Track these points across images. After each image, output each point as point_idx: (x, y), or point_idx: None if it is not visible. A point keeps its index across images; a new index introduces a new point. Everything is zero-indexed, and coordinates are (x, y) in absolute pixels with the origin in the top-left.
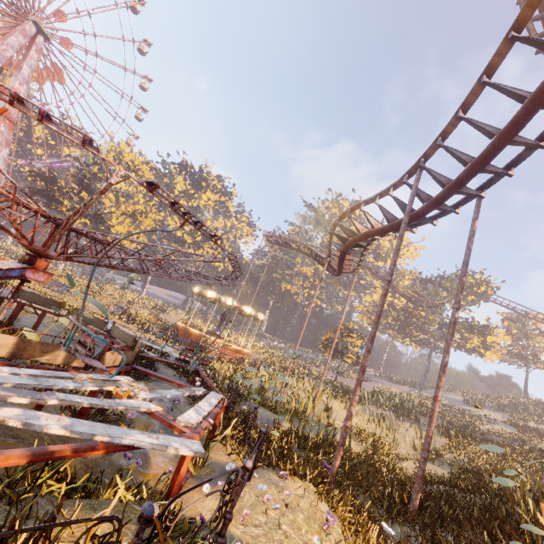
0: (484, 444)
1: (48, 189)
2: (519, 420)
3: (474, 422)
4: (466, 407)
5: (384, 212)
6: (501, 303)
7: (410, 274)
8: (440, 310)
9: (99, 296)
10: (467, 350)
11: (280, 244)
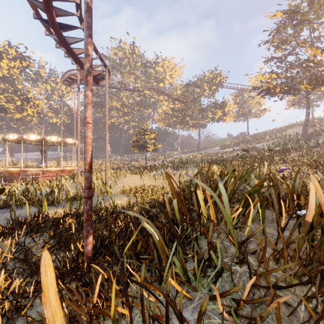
0: (222, 164)
1: None
2: (245, 146)
3: (222, 155)
4: (221, 151)
5: None
6: (230, 87)
7: (180, 86)
8: (199, 102)
9: None
10: (217, 120)
11: (70, 82)
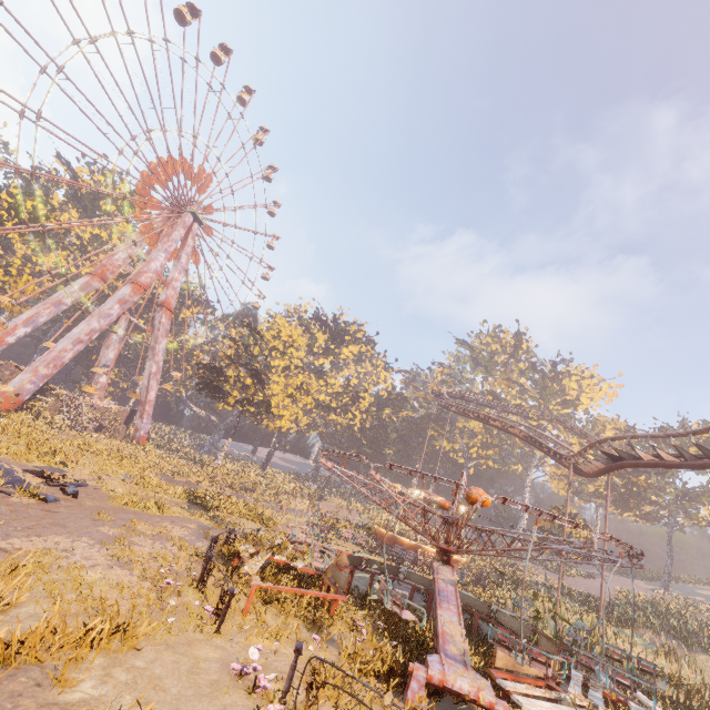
0: None
1: (214, 380)
2: None
3: None
4: None
5: (681, 451)
6: None
7: (612, 422)
8: (671, 474)
9: (259, 490)
10: None
11: (468, 416)
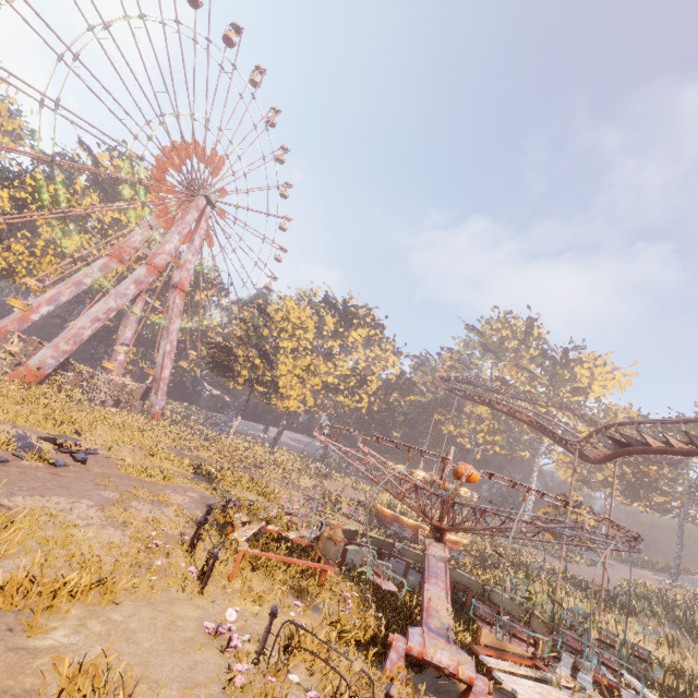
0: None
1: (224, 360)
2: None
3: None
4: None
5: (692, 438)
6: None
7: (625, 410)
8: (684, 465)
9: (267, 466)
10: None
11: (474, 400)
